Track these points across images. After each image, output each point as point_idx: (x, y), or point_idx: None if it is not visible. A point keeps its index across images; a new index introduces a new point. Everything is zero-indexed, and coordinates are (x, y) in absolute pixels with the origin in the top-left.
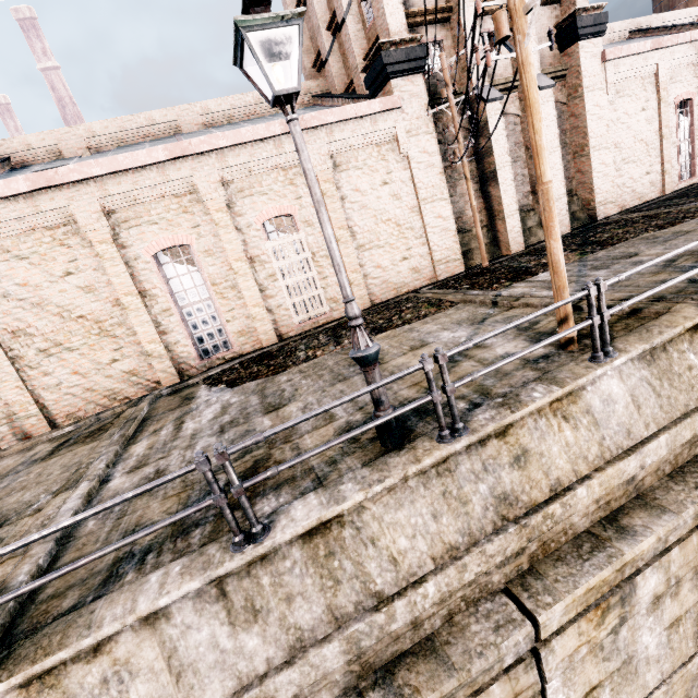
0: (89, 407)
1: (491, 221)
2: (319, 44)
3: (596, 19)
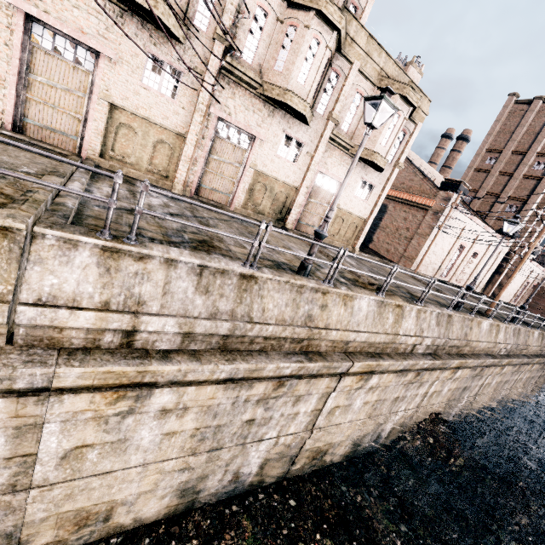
0: (423, 271)
1: (487, 283)
2: (479, 191)
3: (537, 252)
